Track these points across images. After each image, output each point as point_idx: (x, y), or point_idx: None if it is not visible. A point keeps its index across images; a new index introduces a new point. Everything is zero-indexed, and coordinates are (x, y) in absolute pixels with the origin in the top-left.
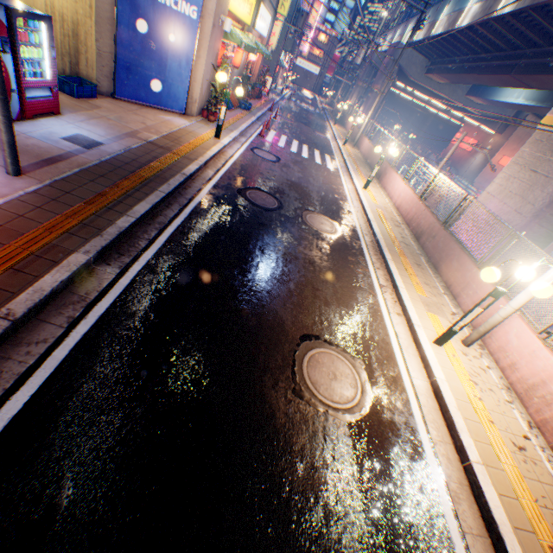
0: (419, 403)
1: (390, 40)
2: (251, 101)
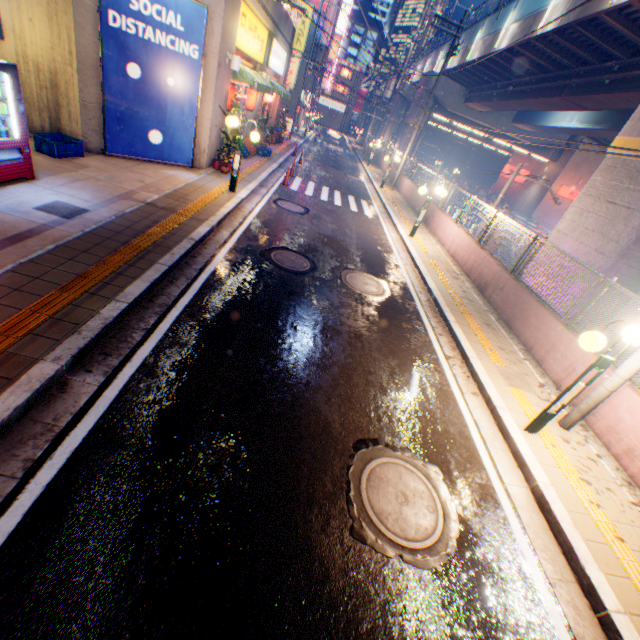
0: (521, 523)
1: (421, 70)
2: (270, 146)
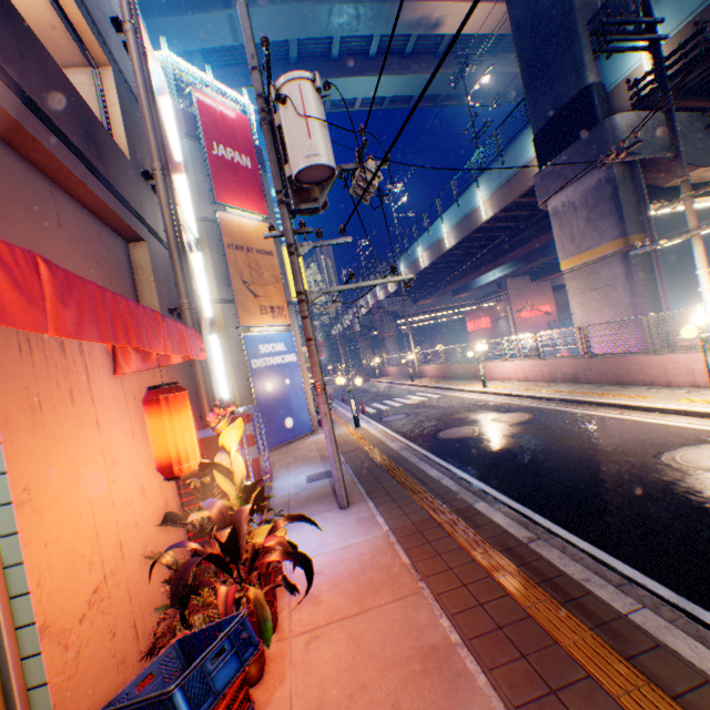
0: None
1: (365, 304)
2: None
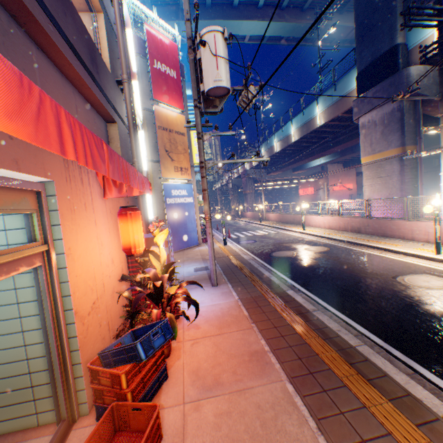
0: None
1: (237, 171)
2: None
